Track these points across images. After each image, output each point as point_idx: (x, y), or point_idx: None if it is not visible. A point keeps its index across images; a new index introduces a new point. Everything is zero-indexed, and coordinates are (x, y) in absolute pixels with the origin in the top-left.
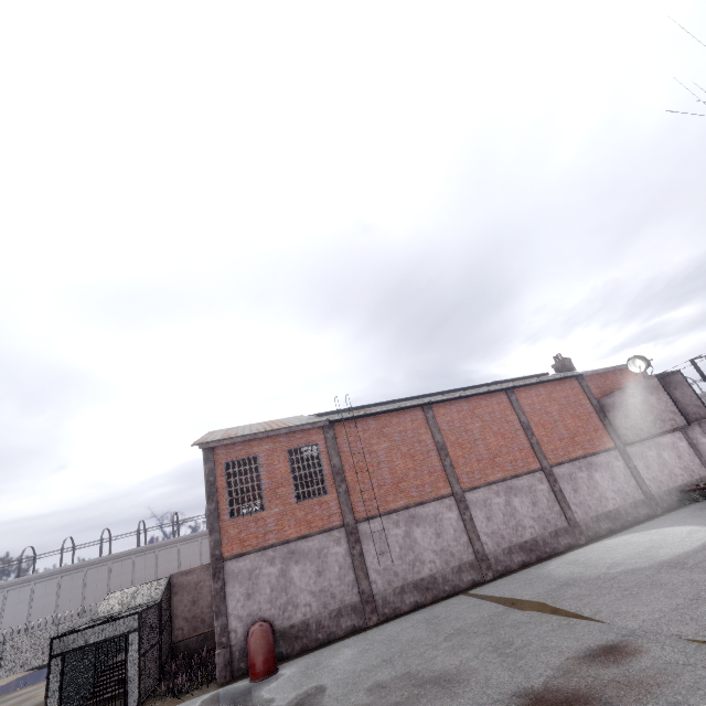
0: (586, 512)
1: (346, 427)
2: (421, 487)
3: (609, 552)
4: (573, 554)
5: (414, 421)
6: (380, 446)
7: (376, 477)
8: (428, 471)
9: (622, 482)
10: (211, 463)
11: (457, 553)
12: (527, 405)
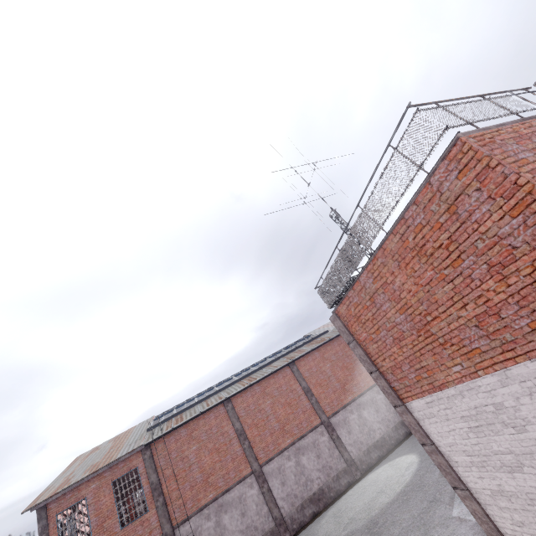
0: (359, 448)
1: (162, 442)
2: (227, 475)
3: (360, 496)
4: (345, 497)
5: (217, 417)
6: (190, 450)
7: (189, 479)
8: (231, 458)
9: (384, 412)
10: (43, 521)
11: (260, 525)
12: (306, 371)
